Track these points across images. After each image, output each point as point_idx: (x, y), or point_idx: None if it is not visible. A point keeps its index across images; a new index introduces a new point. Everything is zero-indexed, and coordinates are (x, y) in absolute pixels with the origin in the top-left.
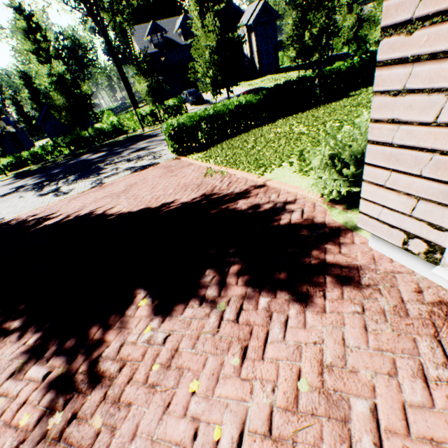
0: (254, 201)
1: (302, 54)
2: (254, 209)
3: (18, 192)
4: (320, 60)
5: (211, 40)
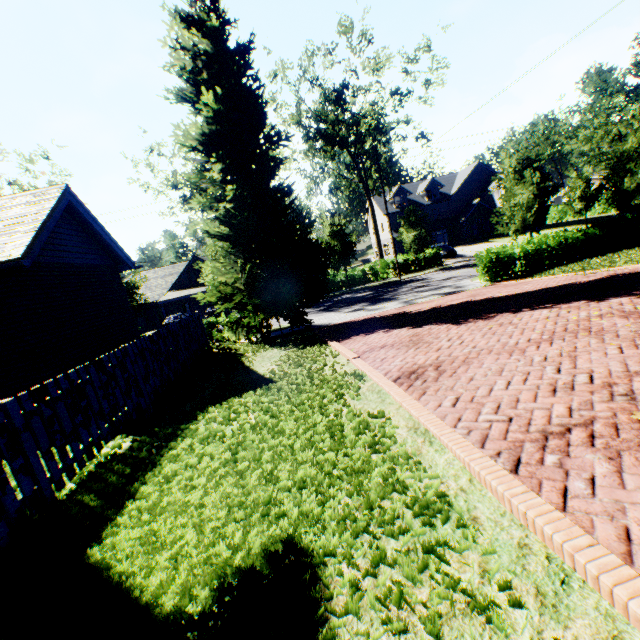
0: None
1: (615, 199)
2: None
3: (309, 314)
4: None
5: (525, 189)
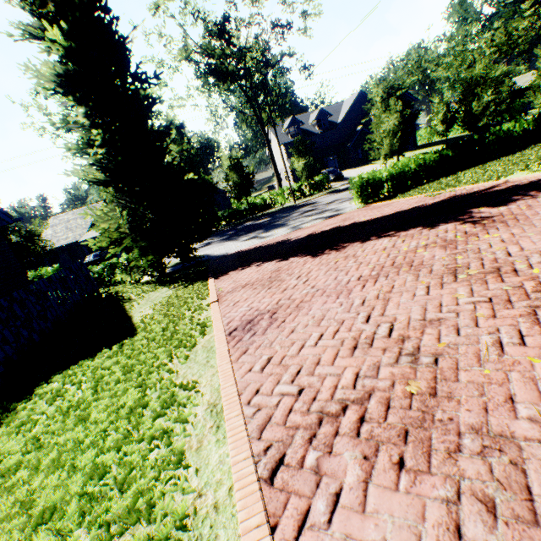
0: (507, 185)
1: (466, 121)
2: (513, 186)
3: (212, 244)
4: (487, 125)
5: (391, 116)
